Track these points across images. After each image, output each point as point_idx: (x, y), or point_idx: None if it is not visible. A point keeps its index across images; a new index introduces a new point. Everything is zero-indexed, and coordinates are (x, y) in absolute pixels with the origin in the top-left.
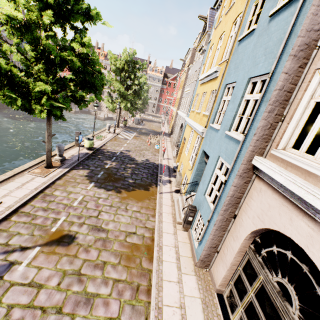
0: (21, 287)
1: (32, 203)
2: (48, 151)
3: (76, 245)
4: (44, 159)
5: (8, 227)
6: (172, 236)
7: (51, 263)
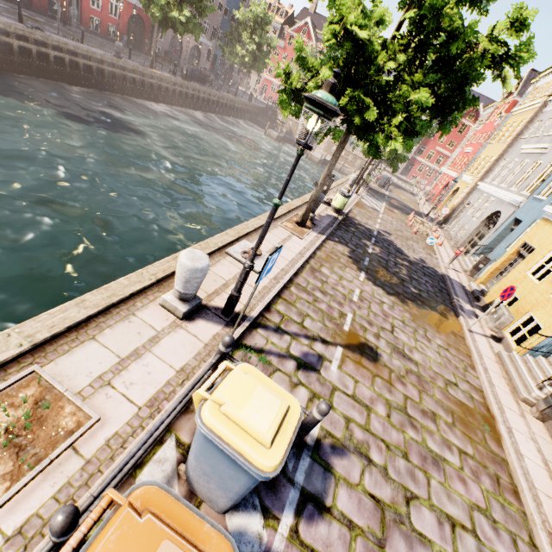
0: (345, 397)
1: (303, 275)
2: (314, 199)
3: (384, 366)
4: (290, 209)
5: (293, 301)
6: (520, 419)
7: (365, 379)
